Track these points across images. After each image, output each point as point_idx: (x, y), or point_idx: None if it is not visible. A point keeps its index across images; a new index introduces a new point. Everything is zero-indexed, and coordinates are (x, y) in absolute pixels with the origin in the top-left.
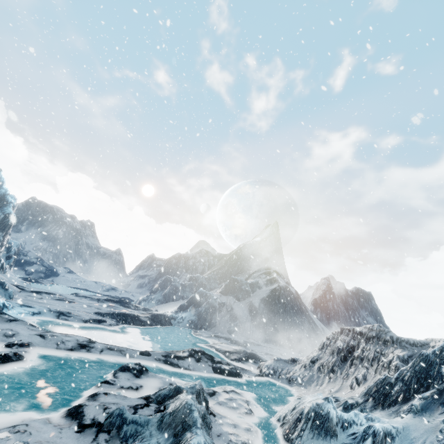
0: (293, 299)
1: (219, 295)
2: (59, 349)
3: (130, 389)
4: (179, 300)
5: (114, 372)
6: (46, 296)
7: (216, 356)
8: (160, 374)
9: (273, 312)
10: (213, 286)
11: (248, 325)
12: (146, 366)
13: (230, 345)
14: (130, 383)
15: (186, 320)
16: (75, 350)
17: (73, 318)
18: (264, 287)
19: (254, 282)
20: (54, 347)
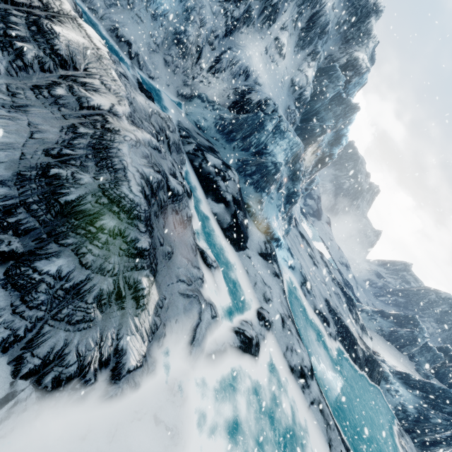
0: None
1: None
2: (284, 356)
3: None
4: (404, 354)
5: None
6: (304, 245)
7: None
8: None
9: None
10: None
11: None
12: None
13: None
14: None
15: (399, 399)
16: (294, 374)
17: (309, 297)
18: None
19: None
20: (282, 350)
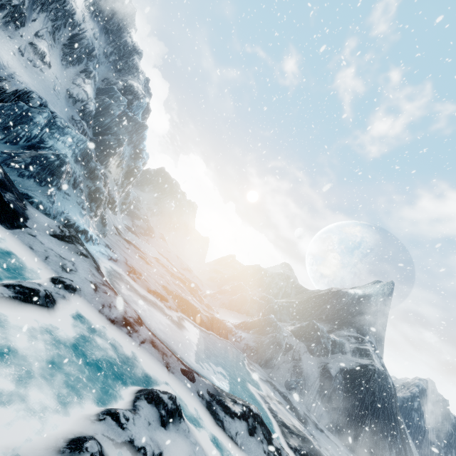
0: (388, 394)
1: (289, 334)
2: (101, 313)
3: (140, 453)
4: (243, 314)
5: (138, 393)
6: (132, 248)
7: (269, 422)
8: (195, 430)
9: (353, 396)
10: (283, 318)
11: (312, 392)
12: (183, 398)
13: (289, 412)
14: (147, 439)
15: (244, 342)
16: (116, 325)
17: (140, 281)
18: (349, 355)
19: (339, 342)
20: (97, 308)
